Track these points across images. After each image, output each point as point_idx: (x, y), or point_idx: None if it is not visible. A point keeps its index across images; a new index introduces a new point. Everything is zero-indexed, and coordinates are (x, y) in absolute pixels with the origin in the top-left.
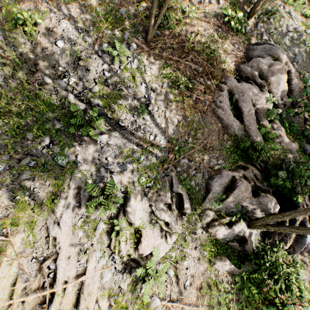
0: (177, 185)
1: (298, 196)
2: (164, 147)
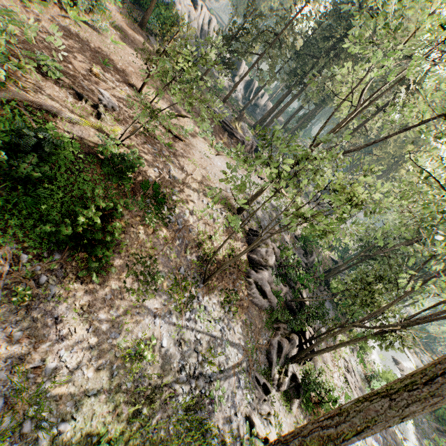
0: (260, 378)
1: (305, 328)
2: (243, 357)
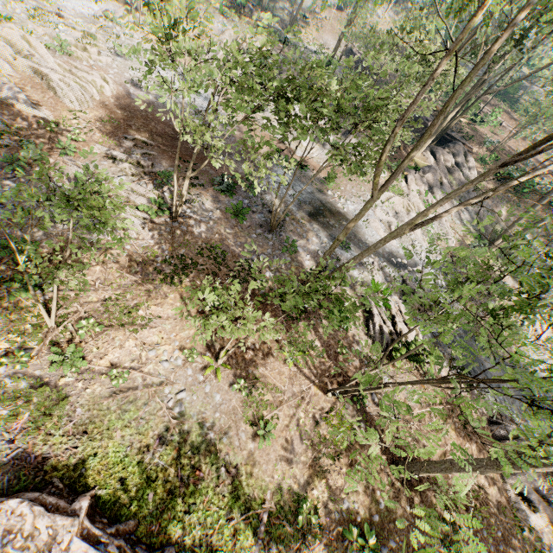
0: None
1: None
2: None
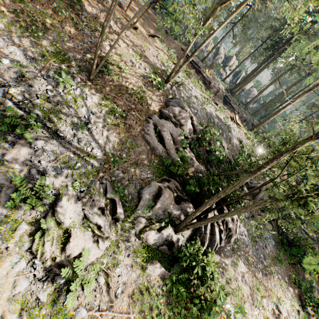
0: (111, 191)
1: (205, 200)
2: (101, 159)
